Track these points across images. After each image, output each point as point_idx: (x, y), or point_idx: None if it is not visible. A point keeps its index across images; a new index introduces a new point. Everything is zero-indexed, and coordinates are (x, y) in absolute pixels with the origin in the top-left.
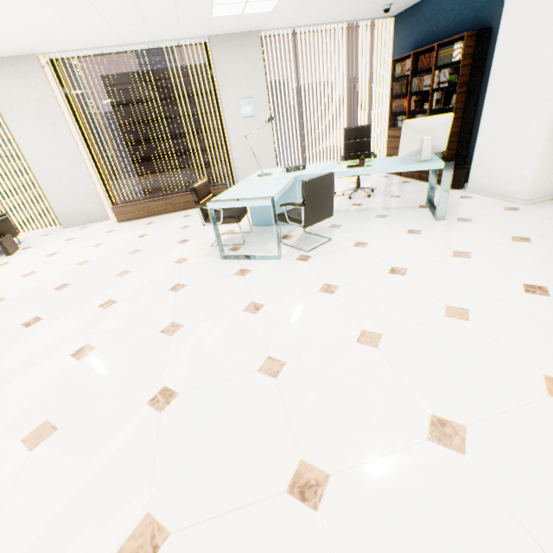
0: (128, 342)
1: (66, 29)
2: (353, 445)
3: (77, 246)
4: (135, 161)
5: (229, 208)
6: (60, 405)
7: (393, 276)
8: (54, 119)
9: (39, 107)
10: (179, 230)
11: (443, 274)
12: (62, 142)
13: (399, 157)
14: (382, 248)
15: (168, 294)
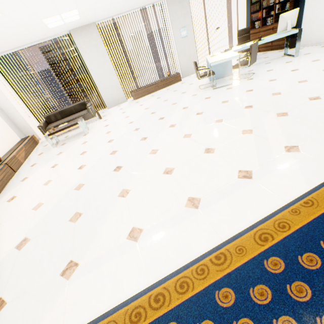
0: (213, 108)
1: (121, 5)
2: (320, 92)
3: (131, 108)
4: (70, 95)
5: (204, 72)
6: (215, 118)
7: (294, 71)
8: (103, 53)
9: (96, 49)
10: (174, 92)
11: (313, 66)
12: (106, 64)
13: (277, 32)
14: (280, 68)
15: (207, 100)
